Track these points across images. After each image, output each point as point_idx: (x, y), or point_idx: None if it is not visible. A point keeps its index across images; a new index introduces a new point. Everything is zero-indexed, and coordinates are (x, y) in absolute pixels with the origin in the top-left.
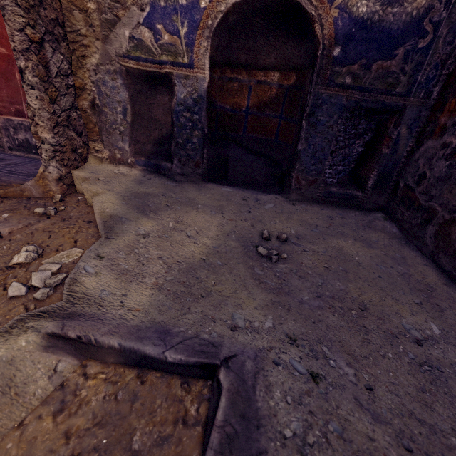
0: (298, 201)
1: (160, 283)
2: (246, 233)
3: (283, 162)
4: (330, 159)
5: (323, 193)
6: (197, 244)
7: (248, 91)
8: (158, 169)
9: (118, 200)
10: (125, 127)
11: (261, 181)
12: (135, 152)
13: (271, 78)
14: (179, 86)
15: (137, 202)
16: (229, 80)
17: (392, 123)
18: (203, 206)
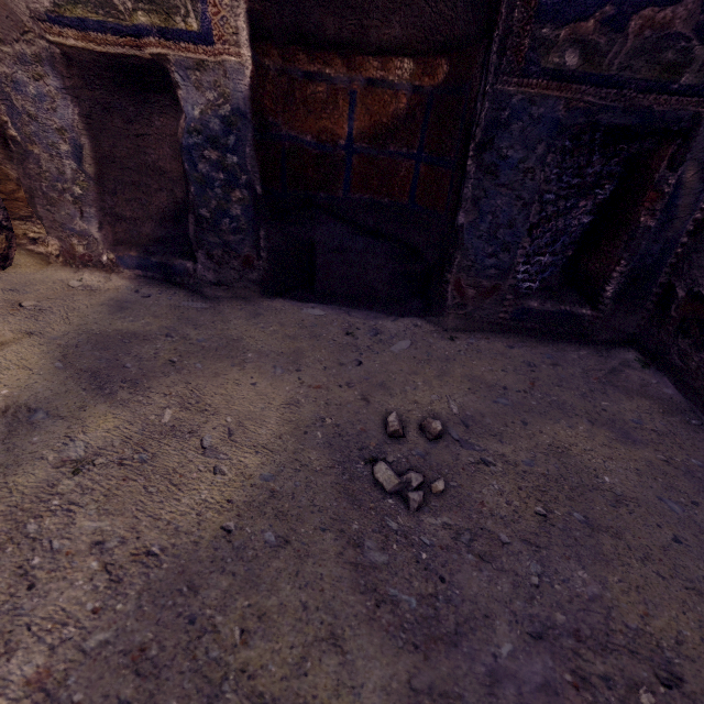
0: (460, 332)
1: (58, 671)
2: (350, 421)
3: (427, 250)
4: (528, 243)
5: (512, 312)
6: (221, 475)
7: (349, 103)
8: (168, 273)
9: (47, 359)
10: (84, 188)
11: (384, 291)
12: (114, 239)
13: (395, 72)
14: (187, 88)
15: (95, 360)
16: (306, 77)
17: (665, 159)
18: (257, 357)
